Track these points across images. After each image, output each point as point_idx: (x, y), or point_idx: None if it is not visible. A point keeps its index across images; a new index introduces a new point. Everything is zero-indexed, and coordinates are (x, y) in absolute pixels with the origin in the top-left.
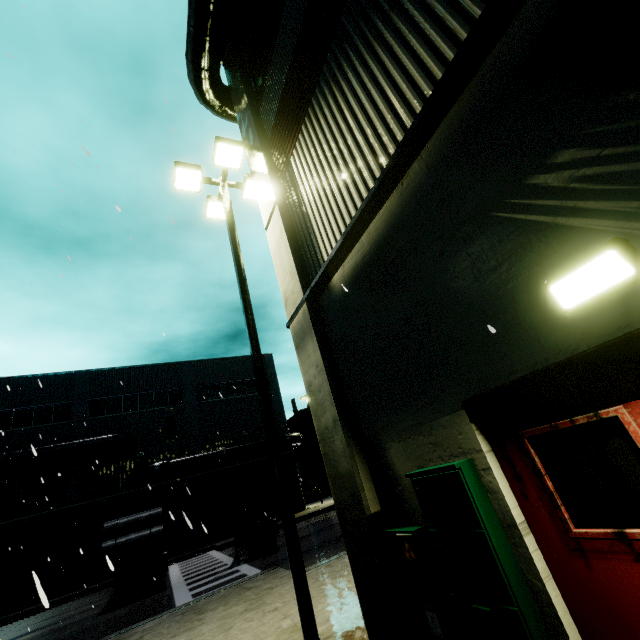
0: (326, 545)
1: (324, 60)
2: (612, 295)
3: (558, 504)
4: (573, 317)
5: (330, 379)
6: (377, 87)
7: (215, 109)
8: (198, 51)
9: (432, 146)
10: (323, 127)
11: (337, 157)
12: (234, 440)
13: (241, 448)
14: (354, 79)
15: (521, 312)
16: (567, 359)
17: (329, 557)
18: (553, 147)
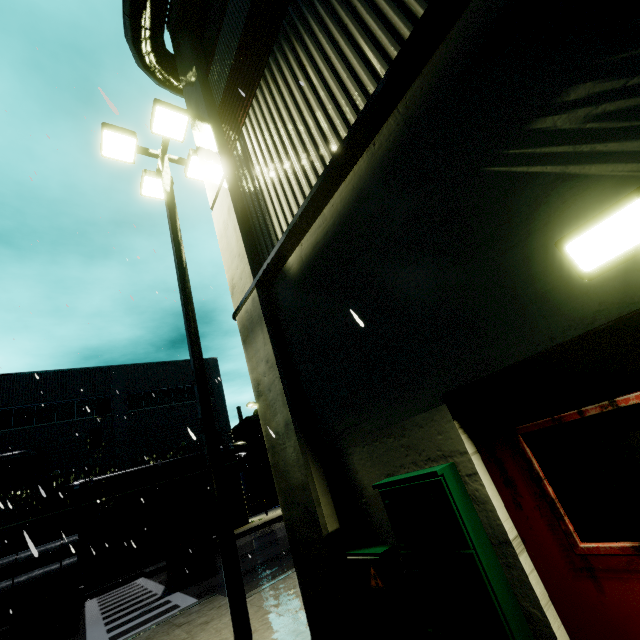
0: (271, 562)
1: (284, 13)
2: (639, 254)
3: (561, 514)
4: (588, 285)
5: (283, 376)
6: (346, 36)
7: (157, 77)
8: (137, 4)
9: (412, 97)
10: (281, 89)
11: (297, 121)
12: (171, 452)
13: (179, 460)
14: (319, 30)
15: (520, 283)
16: (574, 338)
17: (274, 577)
18: (564, 82)
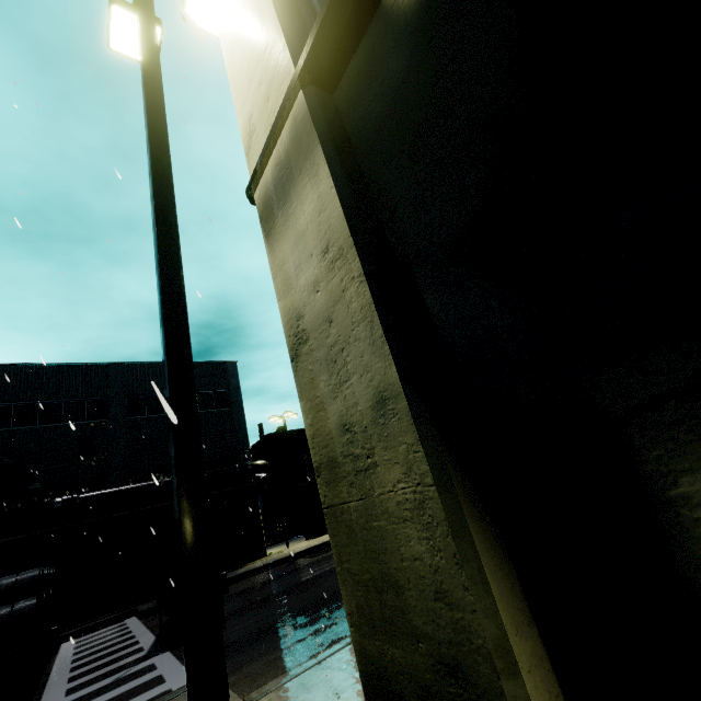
0: (294, 622)
1: None
2: None
3: None
4: None
5: (371, 270)
6: None
7: None
8: None
9: None
10: None
11: None
12: None
13: None
14: None
15: None
16: None
17: (299, 651)
18: None
